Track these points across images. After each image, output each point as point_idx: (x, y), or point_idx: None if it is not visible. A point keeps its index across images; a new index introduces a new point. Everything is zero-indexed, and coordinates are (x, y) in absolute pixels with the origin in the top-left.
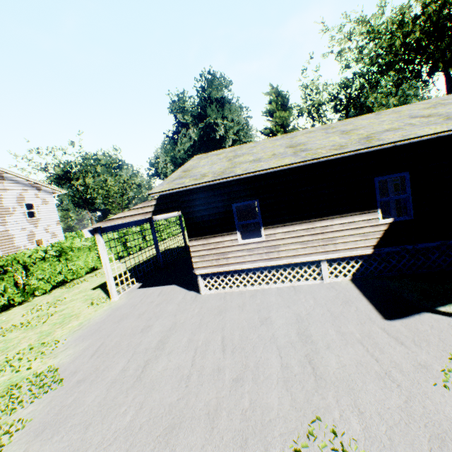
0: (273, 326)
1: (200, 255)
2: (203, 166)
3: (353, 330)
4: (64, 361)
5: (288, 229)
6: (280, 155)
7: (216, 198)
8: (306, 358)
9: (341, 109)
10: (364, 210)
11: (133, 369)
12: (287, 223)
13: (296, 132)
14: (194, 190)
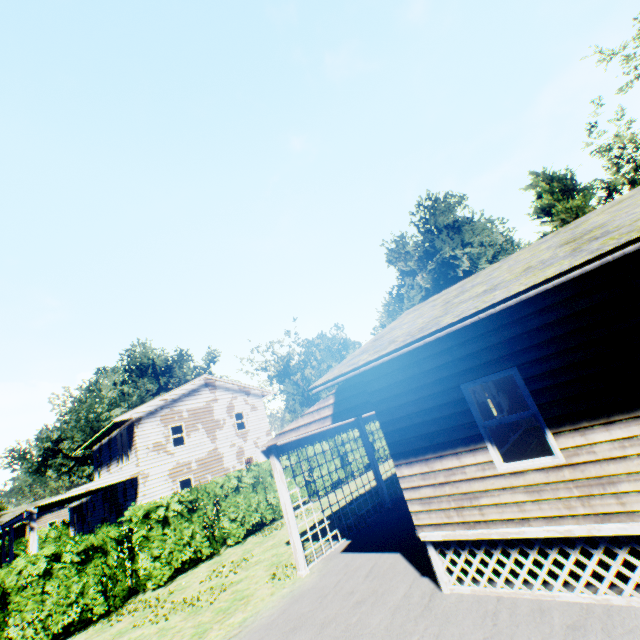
0: None
1: (421, 496)
2: (402, 325)
3: None
4: None
5: (626, 430)
6: (538, 264)
7: (426, 377)
8: None
9: None
10: None
11: None
12: (618, 414)
13: (586, 215)
14: (386, 369)
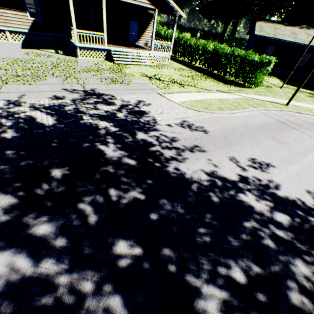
0: None
1: None
2: None
3: (9, 49)
4: None
5: None
6: None
7: None
8: None
9: None
10: (21, 11)
11: None
12: None
13: None
14: None
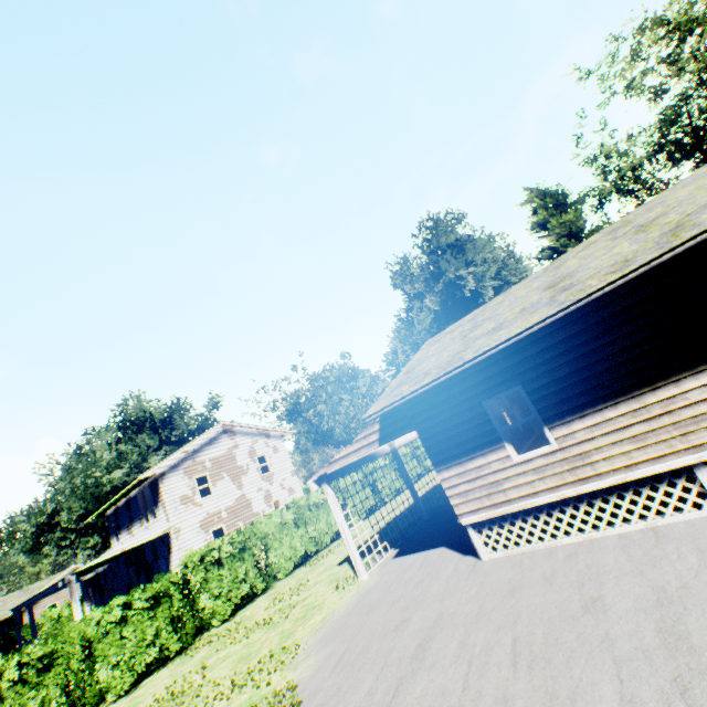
0: (607, 615)
1: (460, 491)
2: (429, 357)
3: None
4: (304, 674)
5: (593, 419)
6: (529, 308)
7: (455, 399)
8: (675, 684)
9: (685, 155)
10: None
11: (382, 691)
12: (587, 410)
13: (567, 253)
14: (422, 396)
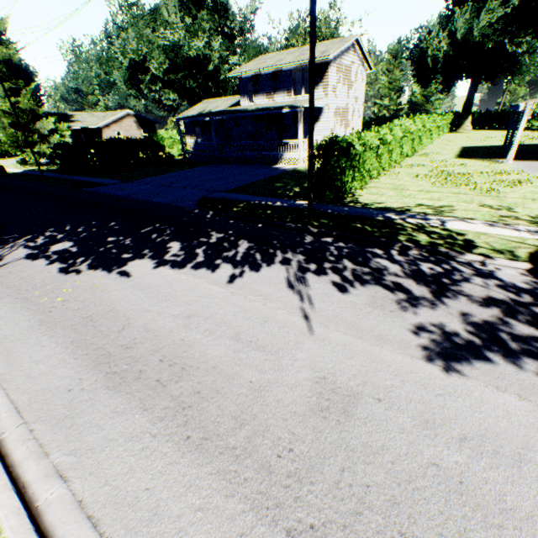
0: None
1: None
2: None
3: None
4: None
5: None
6: None
7: None
8: None
9: None
10: None
11: None
12: None
13: None
14: None
